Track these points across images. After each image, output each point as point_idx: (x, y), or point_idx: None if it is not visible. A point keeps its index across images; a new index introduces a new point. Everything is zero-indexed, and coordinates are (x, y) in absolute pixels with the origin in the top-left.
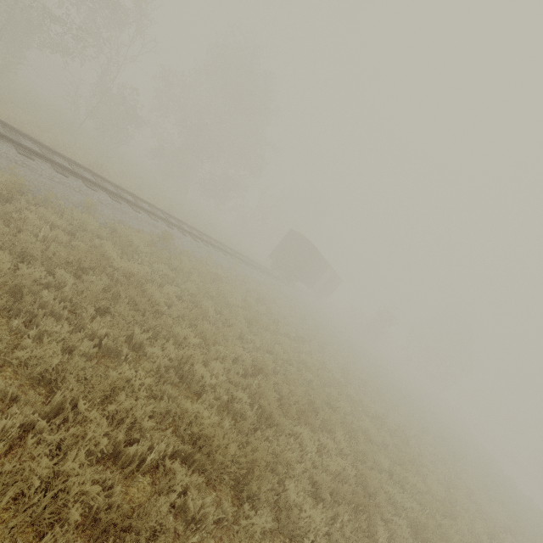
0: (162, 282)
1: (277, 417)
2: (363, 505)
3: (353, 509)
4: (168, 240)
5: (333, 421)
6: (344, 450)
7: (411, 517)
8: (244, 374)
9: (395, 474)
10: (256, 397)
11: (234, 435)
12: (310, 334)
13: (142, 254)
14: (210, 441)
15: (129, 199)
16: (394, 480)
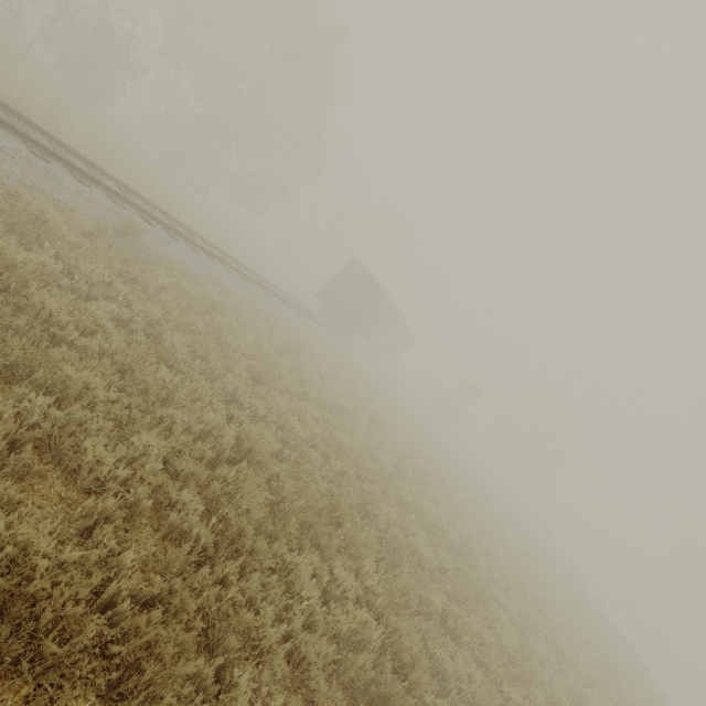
0: (94, 295)
1: (249, 541)
2: (389, 685)
3: (366, 703)
4: (132, 236)
5: (361, 539)
6: (372, 588)
7: (465, 696)
8: (219, 459)
9: (451, 617)
10: (224, 500)
11: (134, 582)
12: (358, 405)
13: (63, 245)
14: (38, 610)
15: (69, 160)
16: (448, 627)
